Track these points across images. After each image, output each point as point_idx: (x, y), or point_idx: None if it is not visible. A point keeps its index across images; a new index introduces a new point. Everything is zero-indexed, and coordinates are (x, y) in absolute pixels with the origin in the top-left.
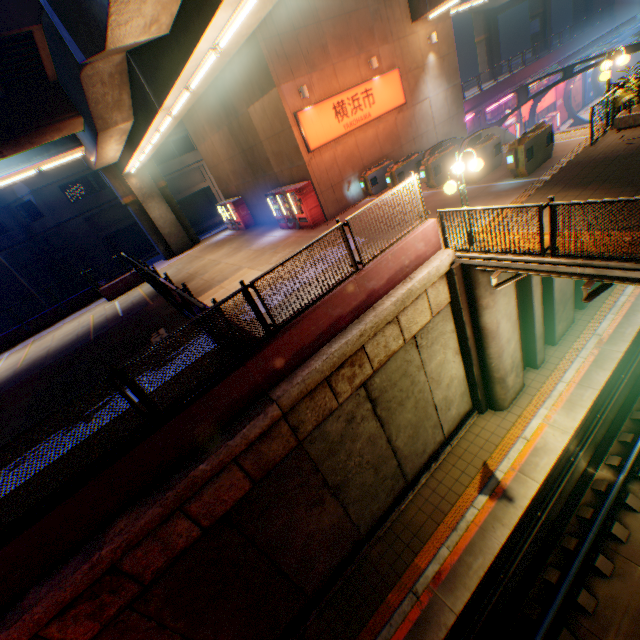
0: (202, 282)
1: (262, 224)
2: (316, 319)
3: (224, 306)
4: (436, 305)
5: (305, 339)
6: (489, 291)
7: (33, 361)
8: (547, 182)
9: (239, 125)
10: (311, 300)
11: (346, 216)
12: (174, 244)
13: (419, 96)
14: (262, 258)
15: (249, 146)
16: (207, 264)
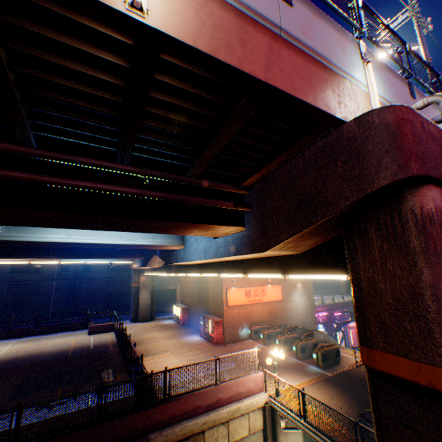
0: (144, 348)
1: (192, 325)
2: (188, 400)
3: (155, 374)
4: (253, 426)
5: (178, 409)
6: (284, 431)
7: (30, 353)
8: (328, 377)
9: (203, 278)
10: (190, 389)
11: (234, 345)
12: (141, 314)
13: (290, 298)
14: (182, 349)
15: (203, 288)
16: (152, 337)
